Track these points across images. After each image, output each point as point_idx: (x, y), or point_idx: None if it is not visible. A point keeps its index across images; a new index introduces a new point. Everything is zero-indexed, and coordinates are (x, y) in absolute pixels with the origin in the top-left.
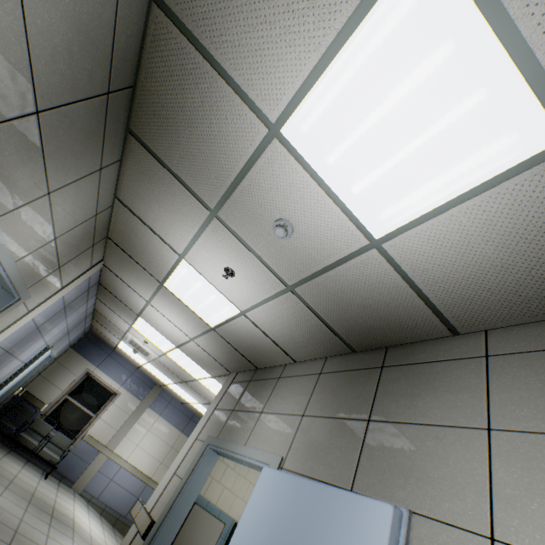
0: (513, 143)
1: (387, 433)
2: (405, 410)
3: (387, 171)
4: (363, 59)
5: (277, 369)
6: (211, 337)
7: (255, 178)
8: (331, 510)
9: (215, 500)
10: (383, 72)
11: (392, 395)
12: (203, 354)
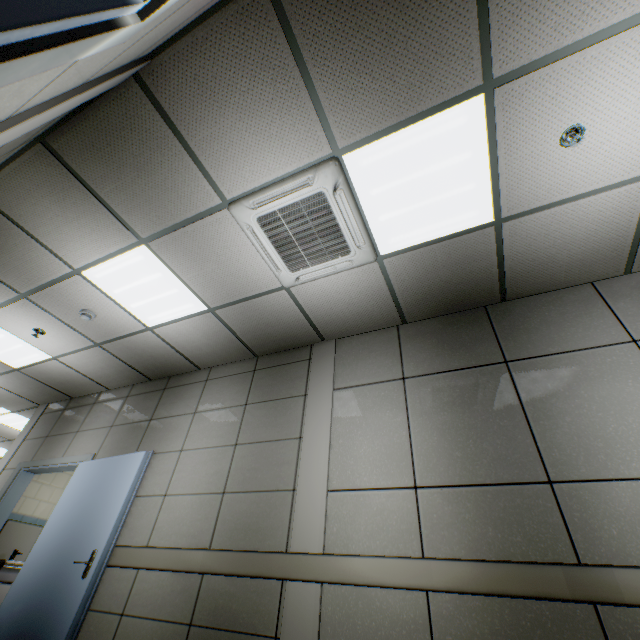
0: (193, 306)
1: (158, 424)
2: (169, 411)
3: (147, 303)
4: (126, 265)
5: (93, 396)
6: (15, 376)
7: (64, 287)
8: (120, 464)
9: (32, 512)
10: (136, 272)
11: (165, 404)
12: (2, 392)
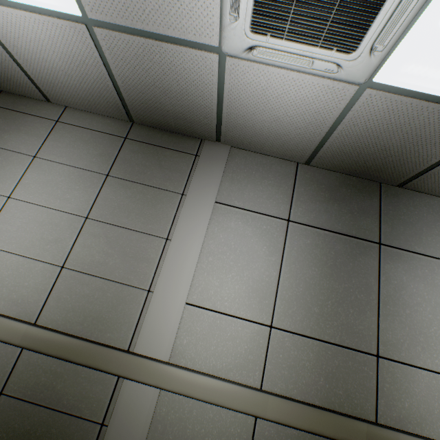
0: None
1: None
2: None
3: None
4: None
5: None
6: None
7: None
8: None
9: None
10: None
11: None
12: None
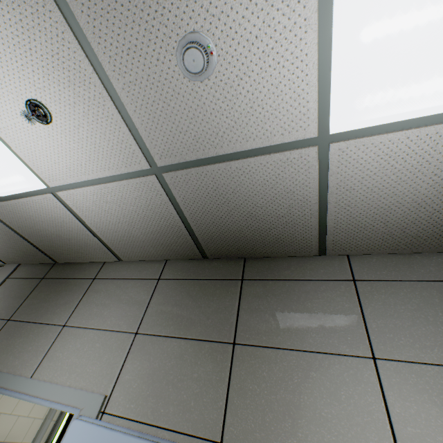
0: None
1: (261, 361)
2: (279, 333)
3: (438, 20)
4: None
5: (90, 266)
6: None
7: None
8: None
9: None
10: None
11: (260, 314)
12: None
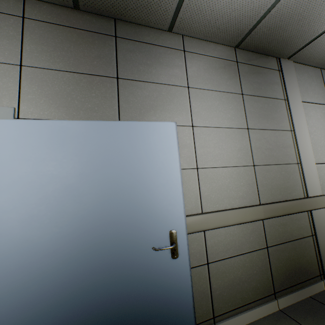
0: None
1: (137, 88)
2: (145, 74)
3: None
4: None
5: None
6: None
7: None
8: (131, 134)
9: None
10: None
11: (132, 62)
12: None
